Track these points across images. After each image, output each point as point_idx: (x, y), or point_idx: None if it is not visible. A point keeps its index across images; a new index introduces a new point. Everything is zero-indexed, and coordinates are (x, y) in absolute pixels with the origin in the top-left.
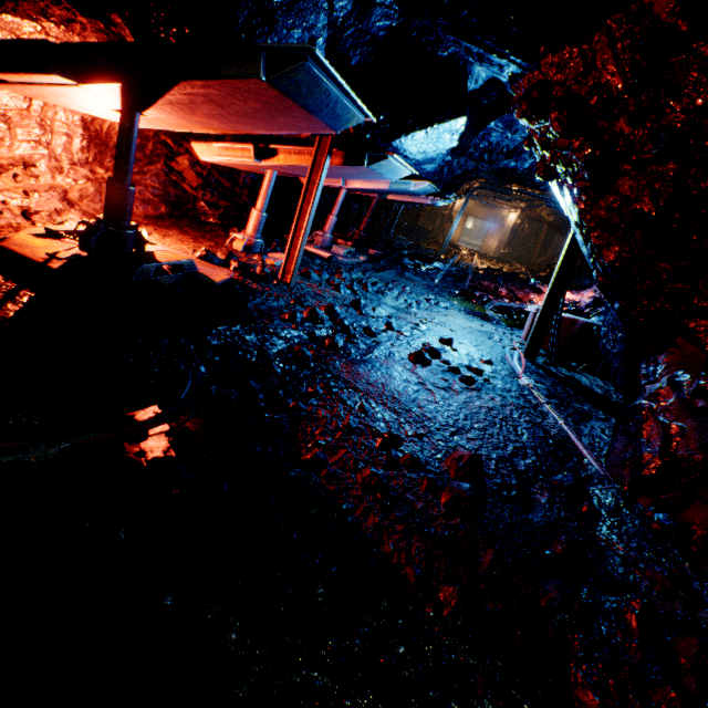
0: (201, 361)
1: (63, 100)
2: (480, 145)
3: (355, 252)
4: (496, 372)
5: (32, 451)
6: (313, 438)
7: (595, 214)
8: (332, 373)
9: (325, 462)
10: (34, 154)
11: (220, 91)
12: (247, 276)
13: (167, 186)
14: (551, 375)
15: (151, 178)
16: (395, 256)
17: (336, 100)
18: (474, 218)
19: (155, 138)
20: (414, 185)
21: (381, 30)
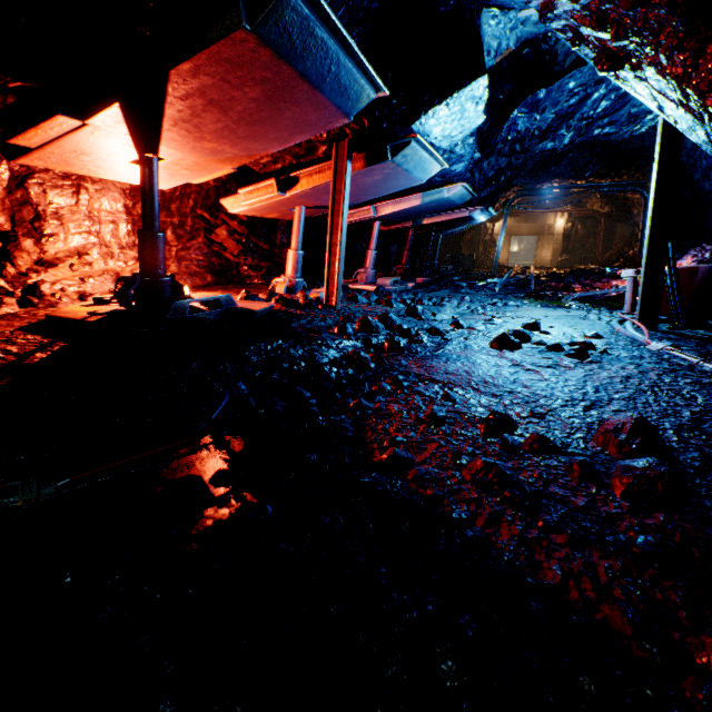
0: (239, 377)
1: (86, 162)
2: (508, 137)
3: (402, 282)
4: (610, 344)
5: (20, 493)
6: (387, 436)
7: (704, 70)
8: (398, 370)
9: (411, 461)
10: (87, 244)
11: (212, 76)
12: (289, 306)
13: (210, 257)
14: (688, 337)
15: (194, 252)
16: (444, 282)
17: (337, 59)
18: (517, 241)
19: (192, 214)
20: (447, 191)
21: (372, 1)
